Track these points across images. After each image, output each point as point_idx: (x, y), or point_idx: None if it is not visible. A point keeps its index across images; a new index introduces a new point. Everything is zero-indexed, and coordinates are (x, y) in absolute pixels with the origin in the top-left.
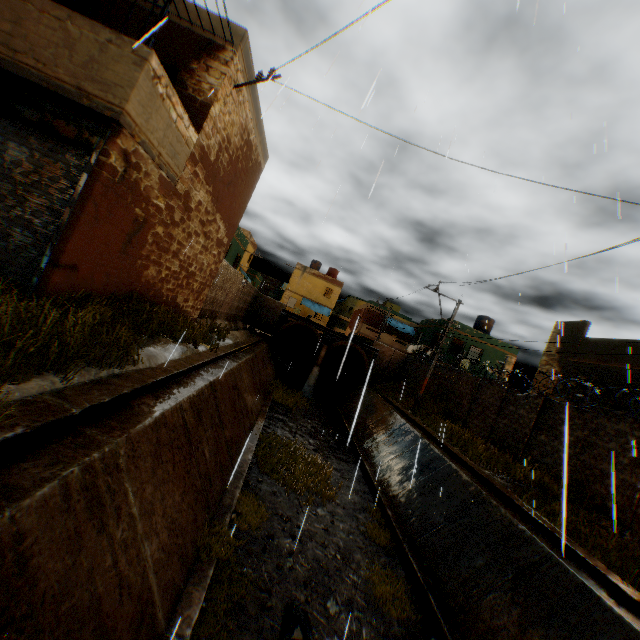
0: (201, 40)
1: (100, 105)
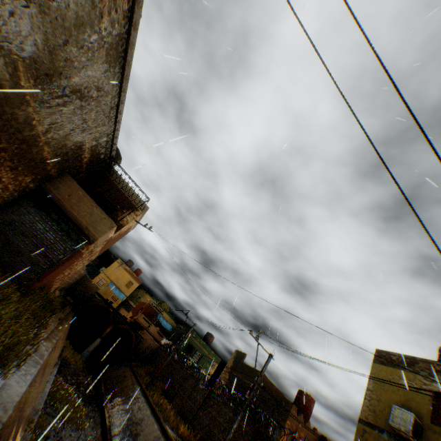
0: (132, 204)
1: (91, 234)
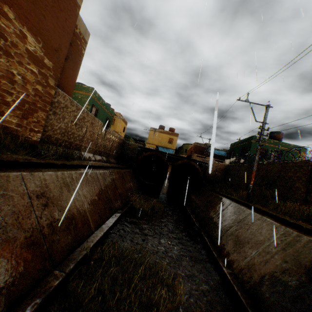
0: None
1: None
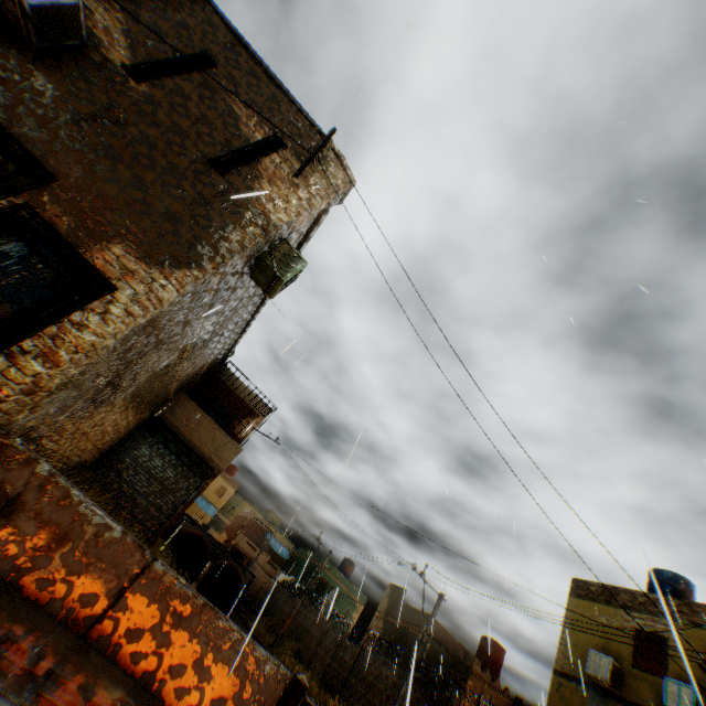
0: (251, 409)
1: (215, 466)
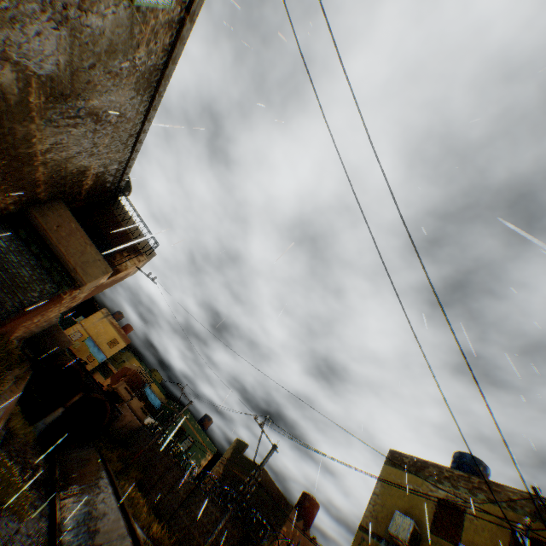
0: (136, 246)
1: (79, 278)
